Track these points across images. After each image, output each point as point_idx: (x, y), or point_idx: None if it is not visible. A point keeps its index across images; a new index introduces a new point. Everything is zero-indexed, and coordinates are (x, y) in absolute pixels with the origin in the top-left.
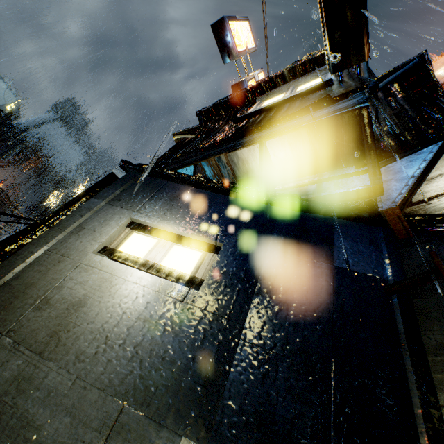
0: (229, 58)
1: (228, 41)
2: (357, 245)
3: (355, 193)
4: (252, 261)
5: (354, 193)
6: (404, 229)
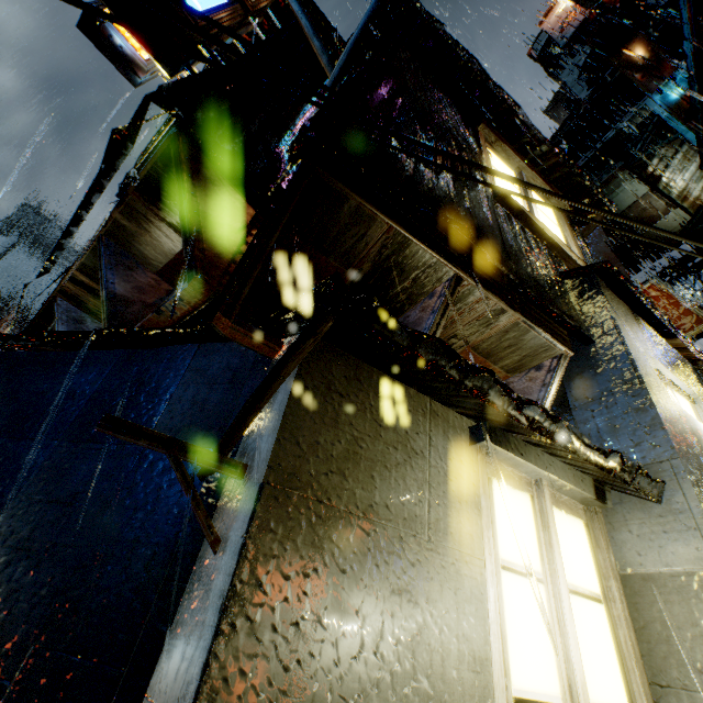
0: (137, 76)
1: (119, 45)
2: (207, 389)
3: (182, 302)
4: (15, 478)
5: (181, 302)
6: (262, 343)
